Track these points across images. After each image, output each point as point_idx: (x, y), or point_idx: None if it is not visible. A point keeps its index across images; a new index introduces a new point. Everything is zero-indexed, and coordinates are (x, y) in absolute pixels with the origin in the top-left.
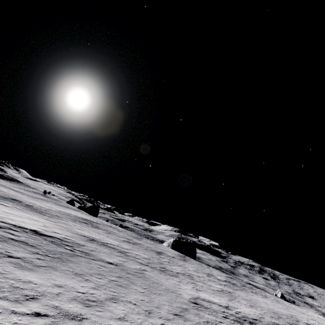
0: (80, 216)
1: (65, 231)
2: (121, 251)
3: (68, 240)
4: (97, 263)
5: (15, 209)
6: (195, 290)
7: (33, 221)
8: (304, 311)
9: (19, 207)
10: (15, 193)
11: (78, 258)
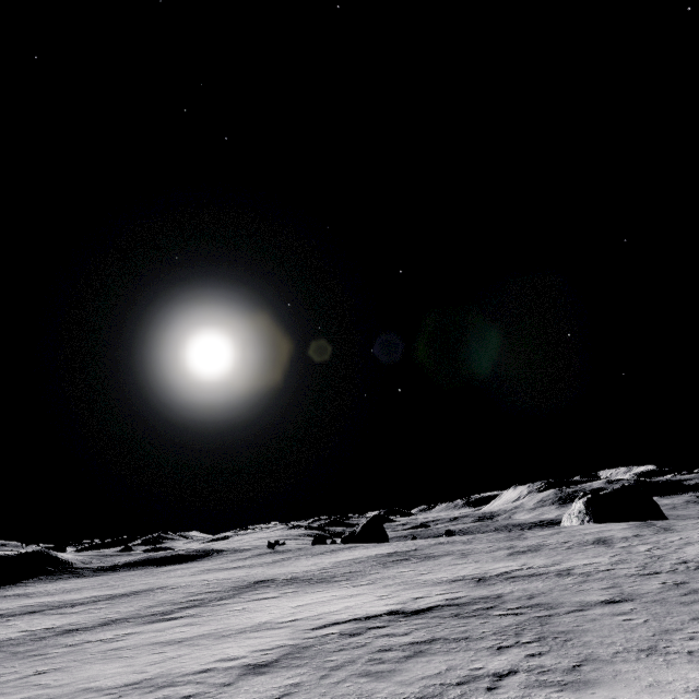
0: (374, 554)
1: (418, 588)
2: (555, 573)
3: (464, 600)
4: (599, 613)
5: (292, 595)
6: None
7: (351, 599)
8: None
9: (290, 590)
10: (241, 571)
11: (560, 621)
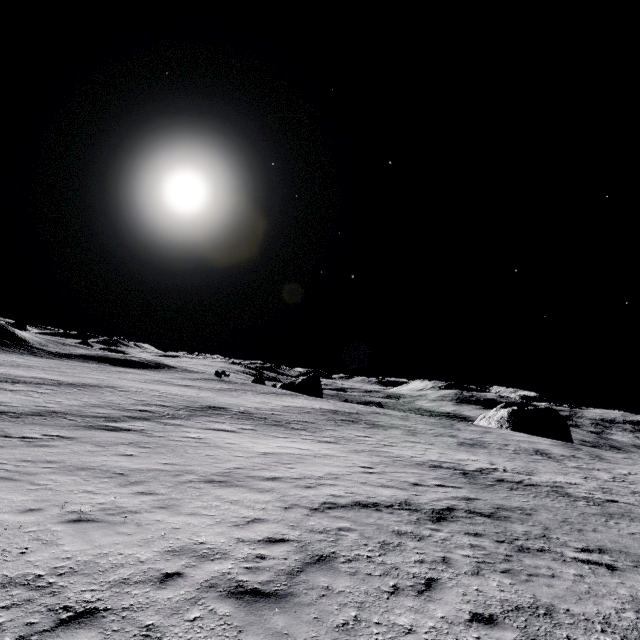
0: (318, 407)
1: (400, 467)
2: (547, 487)
3: (485, 508)
4: None
5: (252, 434)
6: None
7: (327, 460)
8: None
9: (247, 426)
10: (192, 391)
11: None
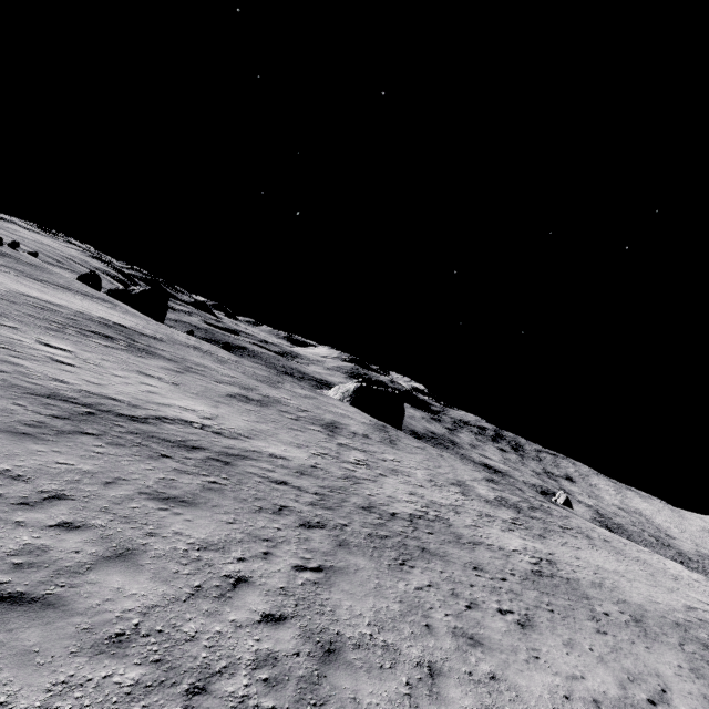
0: (99, 315)
1: None
2: (213, 454)
3: None
4: None
5: None
6: (520, 633)
7: None
8: (660, 564)
9: None
10: None
11: None
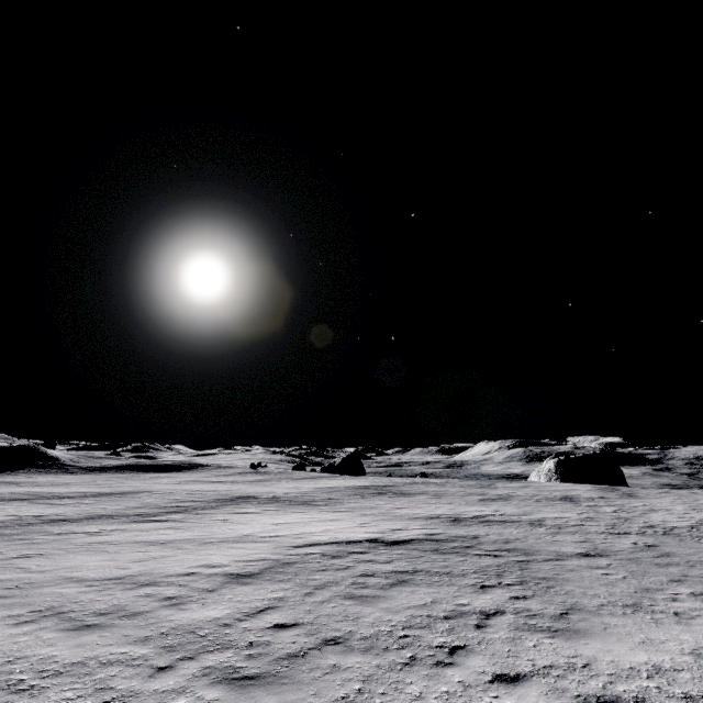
0: (352, 485)
1: (395, 521)
2: (527, 522)
3: (442, 537)
4: (577, 564)
5: (274, 513)
6: None
7: (331, 523)
8: None
9: (271, 508)
10: (224, 486)
11: (539, 568)
